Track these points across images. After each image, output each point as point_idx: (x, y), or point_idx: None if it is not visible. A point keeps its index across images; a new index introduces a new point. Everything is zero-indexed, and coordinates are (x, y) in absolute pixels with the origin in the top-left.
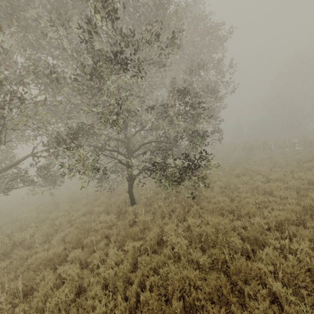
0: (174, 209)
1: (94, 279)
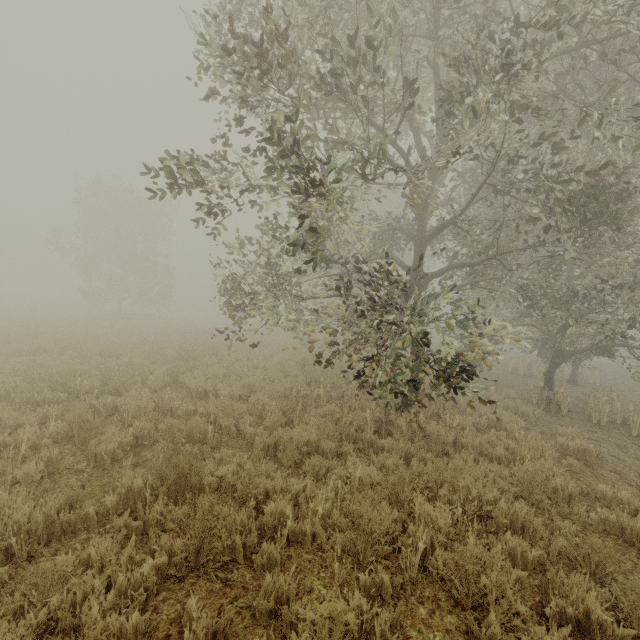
0: None
1: None
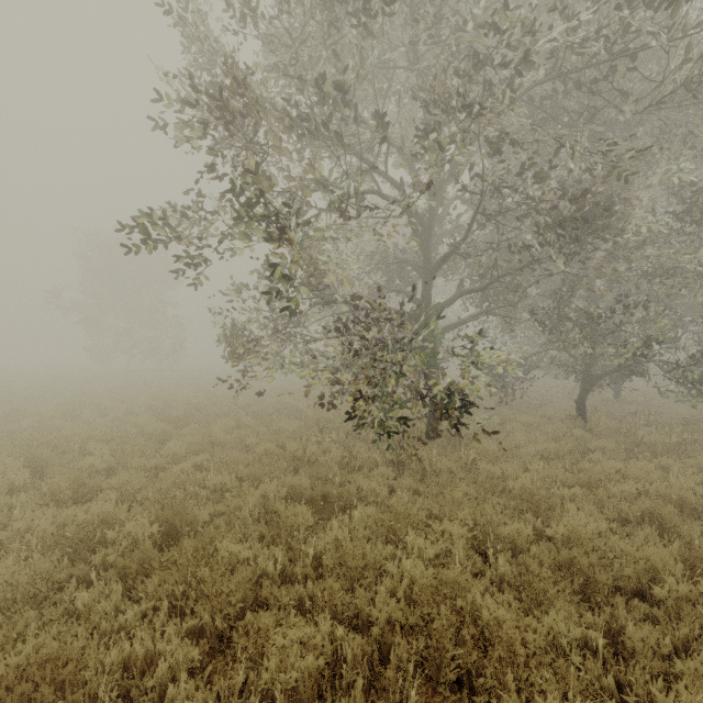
0: (698, 441)
1: (683, 479)
